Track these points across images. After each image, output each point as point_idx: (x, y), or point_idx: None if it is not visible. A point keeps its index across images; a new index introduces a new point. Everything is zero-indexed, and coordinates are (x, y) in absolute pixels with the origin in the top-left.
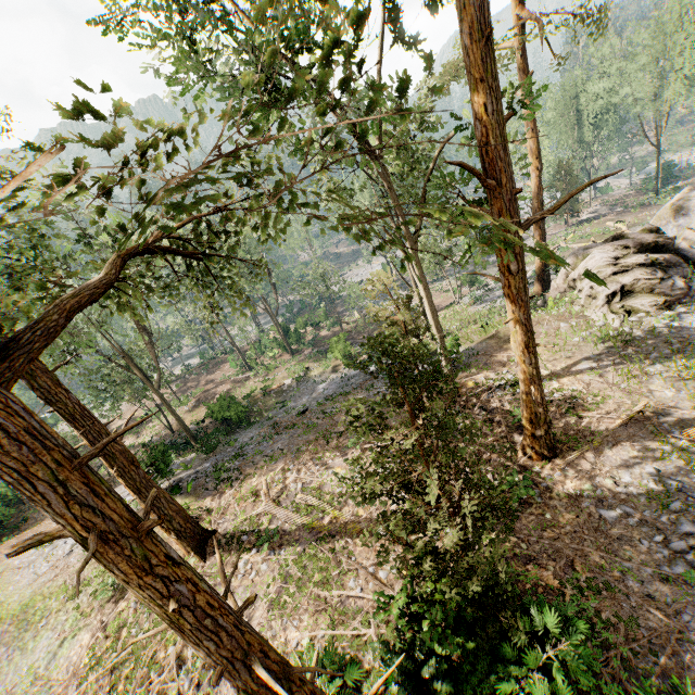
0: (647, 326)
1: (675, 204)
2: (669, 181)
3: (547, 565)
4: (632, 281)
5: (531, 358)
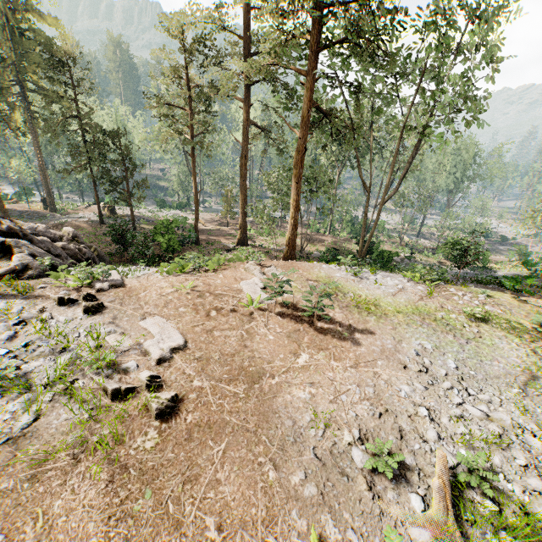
0: None
1: None
2: None
3: None
4: None
5: None
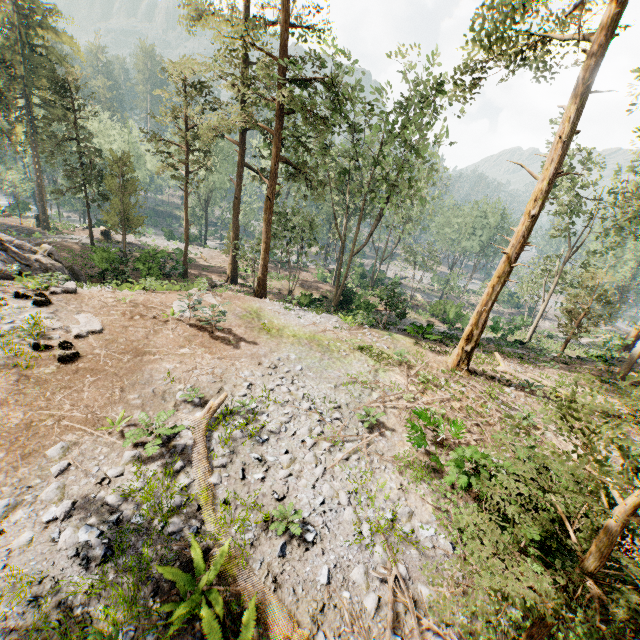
0: None
1: None
2: None
3: None
4: None
5: None
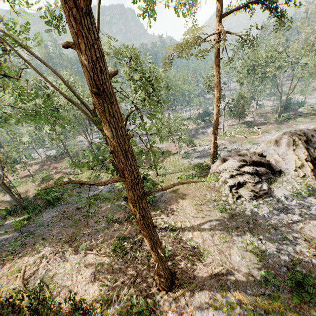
0: (243, 208)
1: (276, 139)
2: (287, 109)
3: None
4: (243, 181)
5: (155, 253)
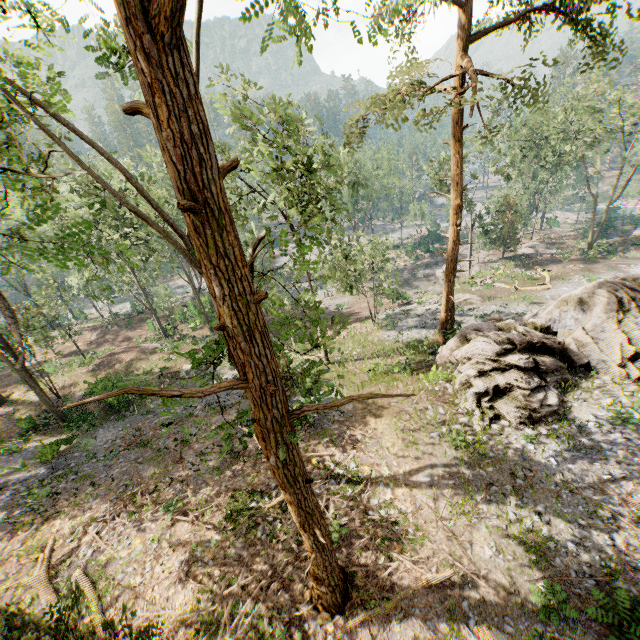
0: (505, 442)
1: (580, 296)
2: (608, 232)
3: None
4: (505, 385)
5: (309, 535)
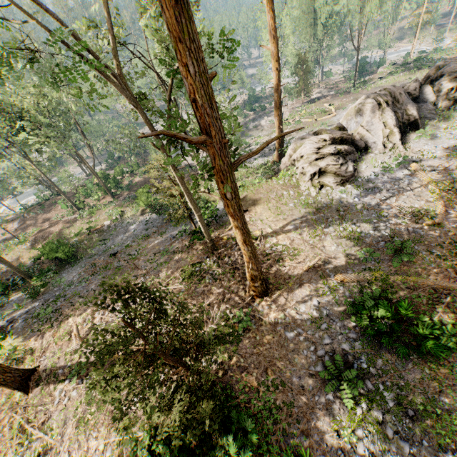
0: (330, 197)
1: (357, 107)
2: (363, 74)
3: (253, 372)
4: (325, 166)
5: (248, 247)
